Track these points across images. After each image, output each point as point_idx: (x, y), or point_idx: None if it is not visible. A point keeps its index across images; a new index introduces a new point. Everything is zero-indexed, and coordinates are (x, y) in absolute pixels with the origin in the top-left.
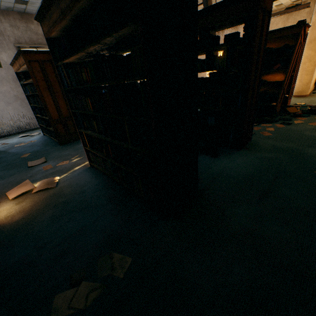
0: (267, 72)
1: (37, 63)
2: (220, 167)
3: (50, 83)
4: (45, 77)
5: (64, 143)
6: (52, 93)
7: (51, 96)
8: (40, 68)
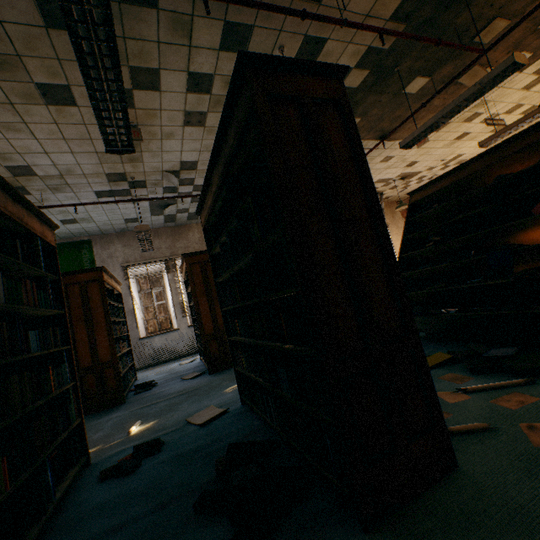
0: (518, 224)
1: (78, 286)
2: None
3: (90, 310)
4: (85, 303)
5: (91, 412)
6: (89, 325)
7: (87, 328)
8: (81, 291)
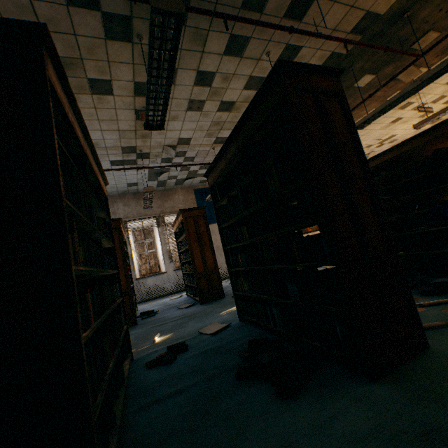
0: None
1: None
2: (270, 443)
3: None
4: None
5: None
6: None
7: None
8: None
